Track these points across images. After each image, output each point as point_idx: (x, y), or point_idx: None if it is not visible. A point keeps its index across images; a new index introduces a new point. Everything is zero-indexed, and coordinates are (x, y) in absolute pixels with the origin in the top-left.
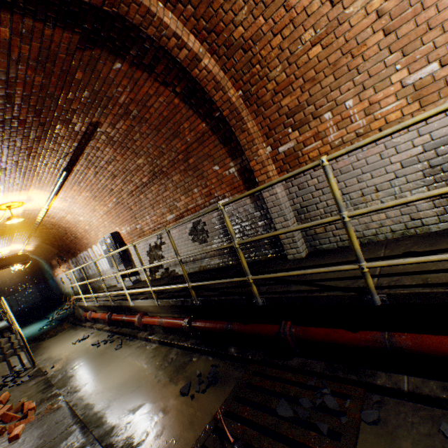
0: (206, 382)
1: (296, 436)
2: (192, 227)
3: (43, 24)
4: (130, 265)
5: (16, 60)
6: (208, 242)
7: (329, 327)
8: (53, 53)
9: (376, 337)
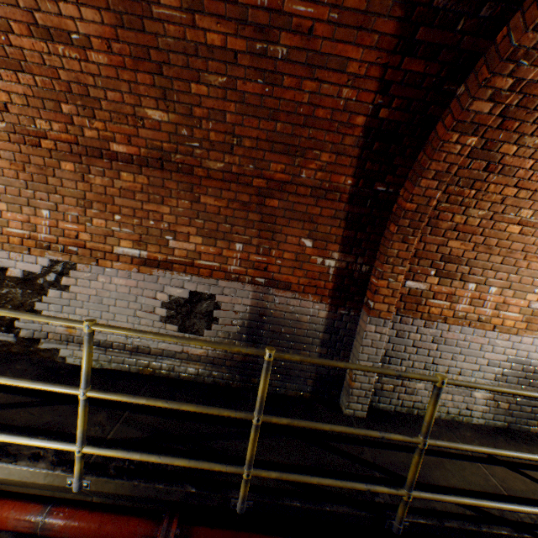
0: None
1: None
2: (185, 299)
3: None
4: None
5: None
6: (204, 336)
7: None
8: None
9: None
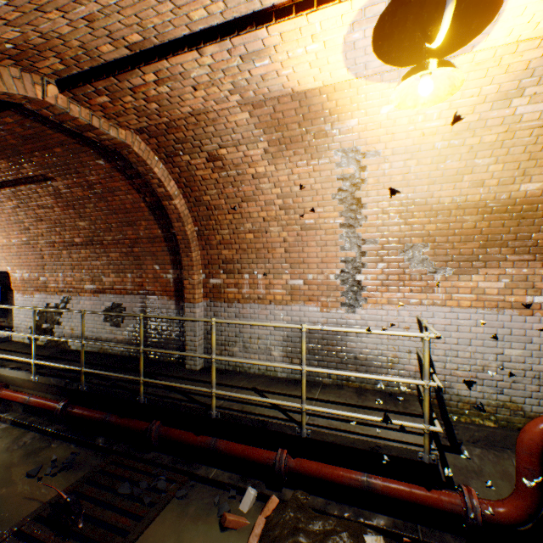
0: (60, 467)
1: (125, 505)
2: (110, 307)
3: (50, 128)
4: (5, 317)
5: (3, 129)
6: (121, 327)
7: (185, 429)
8: (45, 138)
9: (208, 440)
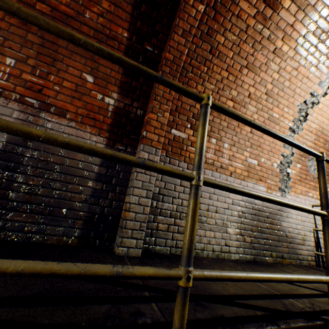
0: None
1: None
2: None
3: None
4: None
5: None
6: None
7: None
8: None
9: None
